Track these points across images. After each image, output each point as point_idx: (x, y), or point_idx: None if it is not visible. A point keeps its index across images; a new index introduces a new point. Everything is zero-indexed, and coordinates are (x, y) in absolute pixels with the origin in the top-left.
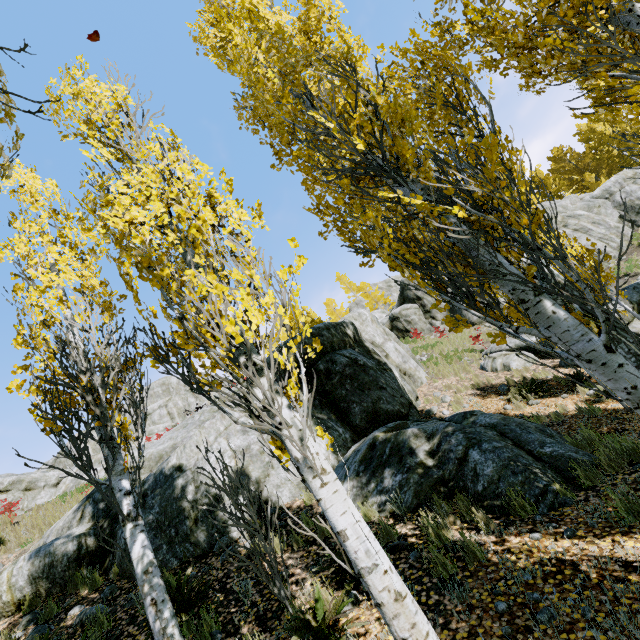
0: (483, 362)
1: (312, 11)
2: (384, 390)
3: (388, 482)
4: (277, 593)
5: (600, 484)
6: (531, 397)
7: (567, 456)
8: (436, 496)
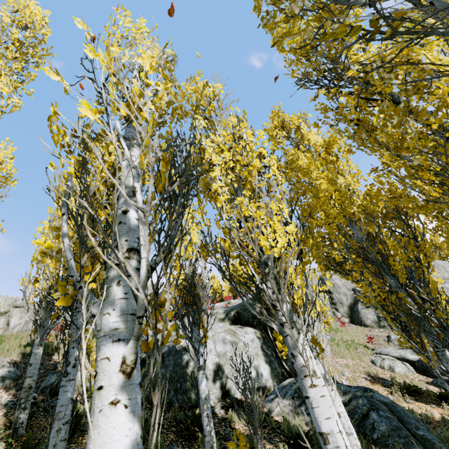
0: (374, 358)
1: (335, 145)
2: None
3: None
4: (255, 442)
5: None
6: (408, 397)
7: (433, 442)
8: None
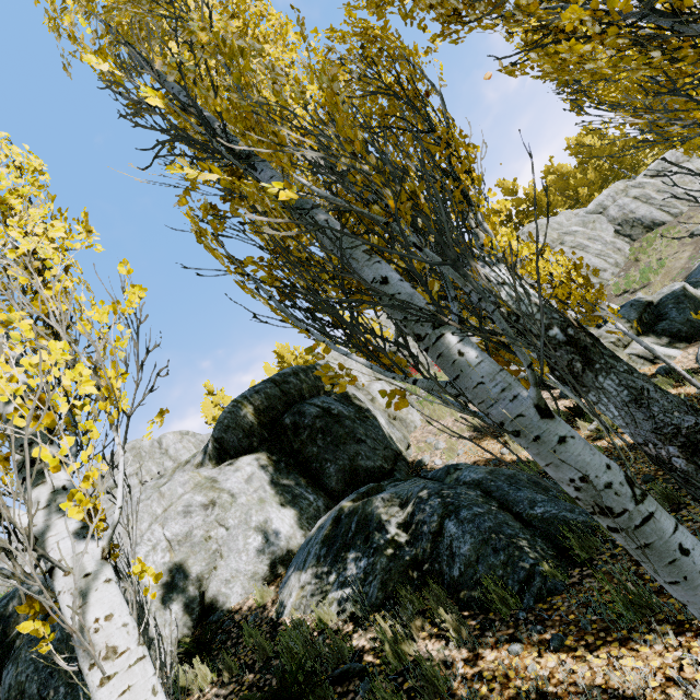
0: None
1: None
2: (363, 443)
3: (351, 570)
4: None
5: (598, 556)
6: None
7: (561, 518)
8: (403, 589)
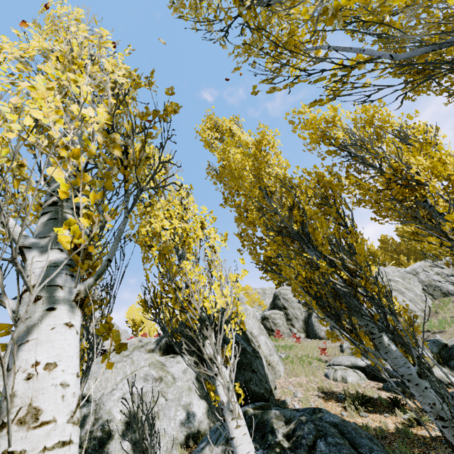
0: (327, 371)
1: (264, 140)
2: (255, 373)
3: None
4: None
5: None
6: (362, 409)
7: None
8: None
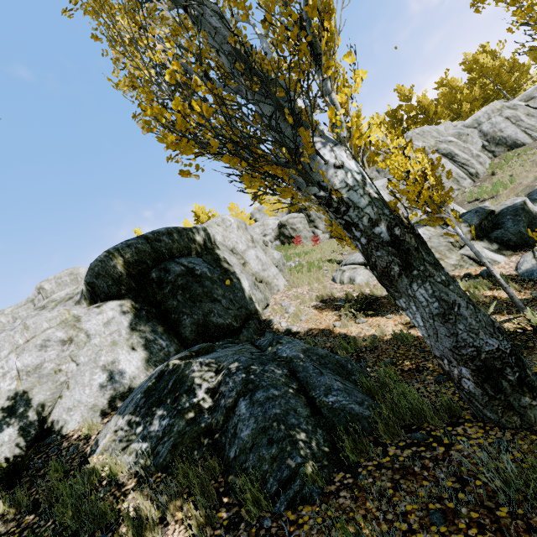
0: (334, 274)
1: None
2: (217, 302)
3: (155, 426)
4: None
5: (366, 461)
6: (359, 316)
7: (348, 410)
8: (181, 461)
